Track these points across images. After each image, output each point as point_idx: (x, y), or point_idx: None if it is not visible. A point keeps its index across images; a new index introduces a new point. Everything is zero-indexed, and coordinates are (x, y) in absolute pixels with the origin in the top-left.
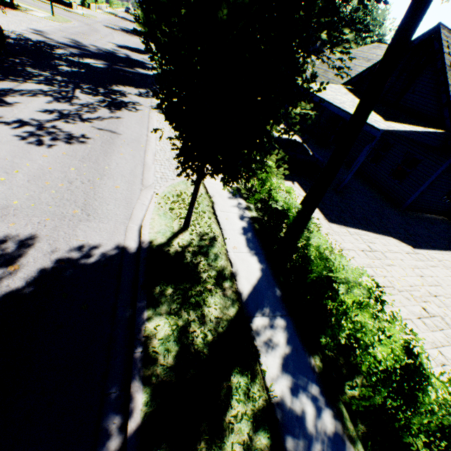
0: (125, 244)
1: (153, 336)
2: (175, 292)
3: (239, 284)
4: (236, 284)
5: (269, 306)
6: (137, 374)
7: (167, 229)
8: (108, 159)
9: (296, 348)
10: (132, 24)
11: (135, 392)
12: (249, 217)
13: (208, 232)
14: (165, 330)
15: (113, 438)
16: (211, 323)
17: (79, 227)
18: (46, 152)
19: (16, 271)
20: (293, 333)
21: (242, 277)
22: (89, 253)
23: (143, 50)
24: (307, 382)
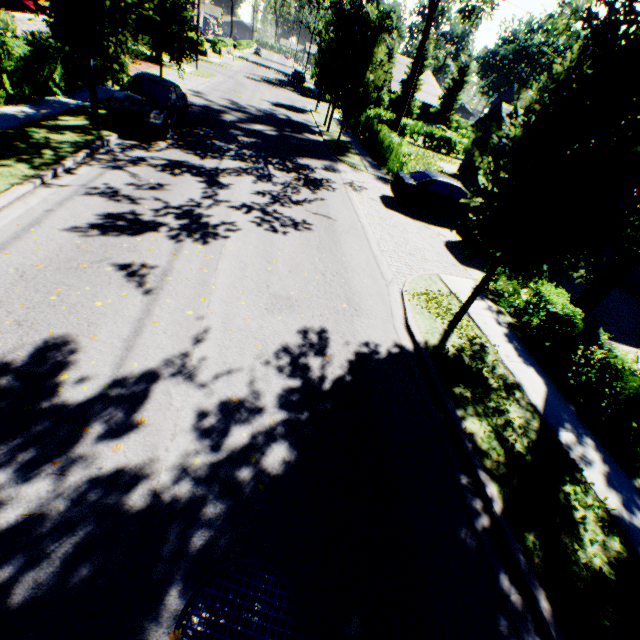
0: (401, 343)
1: (475, 434)
2: (473, 396)
3: (528, 395)
4: (525, 395)
5: (568, 422)
6: (478, 465)
7: (433, 330)
8: (339, 249)
9: (614, 469)
10: (268, 71)
11: (485, 480)
12: (505, 323)
13: (474, 336)
14: (483, 430)
15: (481, 516)
16: (520, 430)
17: (354, 322)
18: (285, 240)
19: (330, 360)
20: (605, 454)
21: (528, 388)
22: (376, 349)
23: (297, 107)
24: (638, 503)
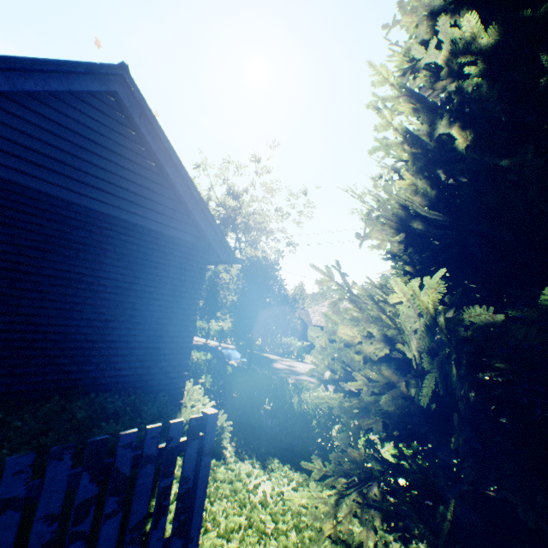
0: None
1: None
2: None
3: None
4: None
5: None
6: None
7: None
8: None
9: None
10: None
11: None
12: None
13: None
14: None
15: None
16: None
17: None
18: None
19: None
20: None
21: None
22: None
23: None
24: None
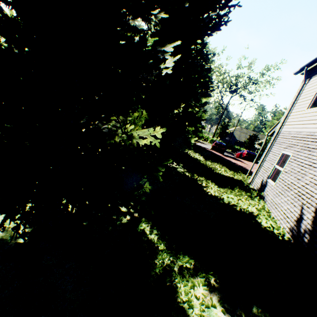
0: None
1: None
2: None
3: None
4: None
5: None
6: None
7: None
8: None
9: None
10: None
11: None
12: None
13: None
14: None
15: None
16: None
17: None
18: None
19: None
20: None
21: None
22: None
23: None
24: None
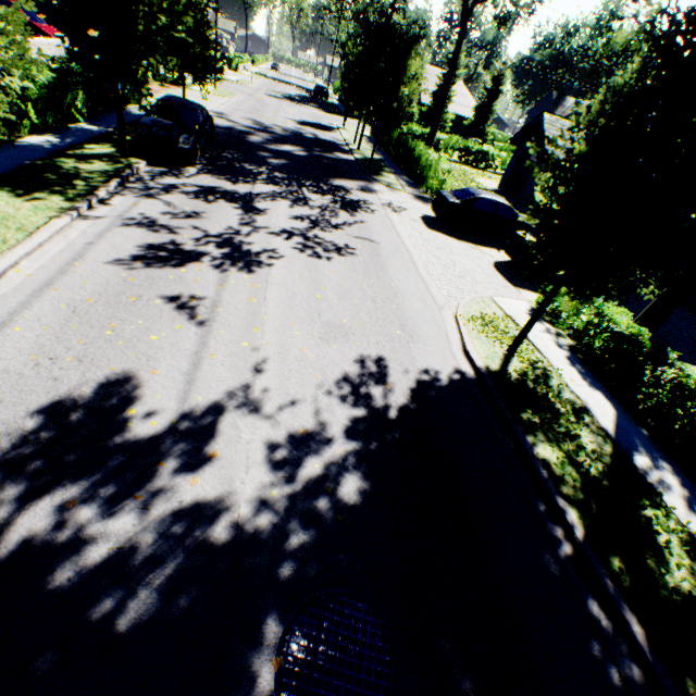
0: (461, 369)
1: (548, 461)
2: (542, 422)
3: (598, 420)
4: (595, 419)
5: (642, 446)
6: (555, 492)
7: (493, 355)
8: (386, 274)
9: (693, 492)
10: (288, 87)
11: (563, 506)
12: (566, 345)
13: (535, 360)
14: (556, 456)
15: (563, 542)
16: (593, 455)
17: (411, 349)
18: (330, 267)
19: (392, 389)
20: (682, 477)
21: (596, 412)
22: (436, 376)
23: (323, 125)
24: None
